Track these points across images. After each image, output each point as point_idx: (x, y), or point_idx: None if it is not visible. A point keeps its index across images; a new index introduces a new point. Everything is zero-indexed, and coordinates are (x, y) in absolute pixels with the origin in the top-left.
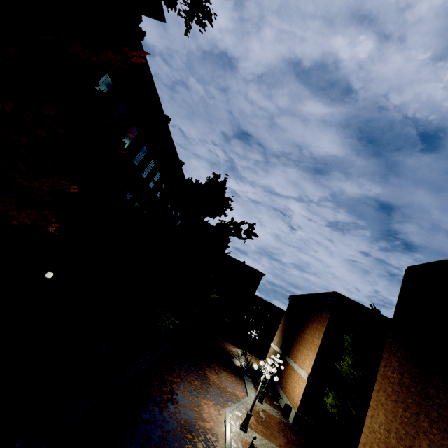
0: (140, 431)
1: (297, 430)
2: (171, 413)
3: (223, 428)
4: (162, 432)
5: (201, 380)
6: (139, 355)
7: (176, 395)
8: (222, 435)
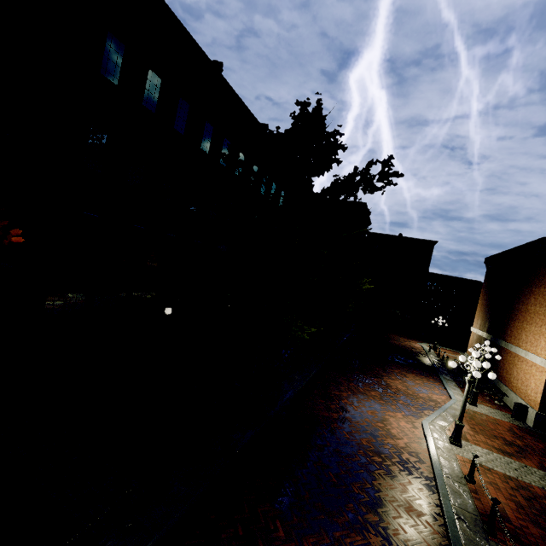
0: (311, 459)
1: (545, 434)
2: (347, 433)
3: (424, 444)
4: (340, 457)
5: (379, 389)
6: (293, 373)
7: (349, 412)
8: (424, 453)
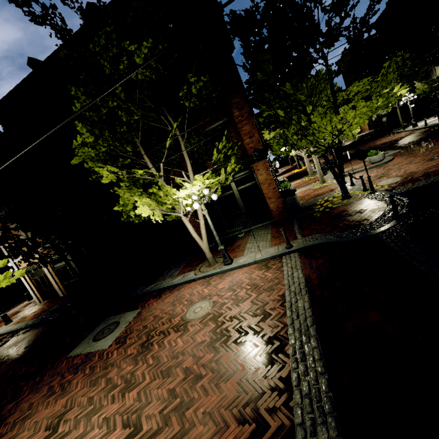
0: None
1: None
2: None
3: None
4: None
5: None
6: None
7: None
8: None
